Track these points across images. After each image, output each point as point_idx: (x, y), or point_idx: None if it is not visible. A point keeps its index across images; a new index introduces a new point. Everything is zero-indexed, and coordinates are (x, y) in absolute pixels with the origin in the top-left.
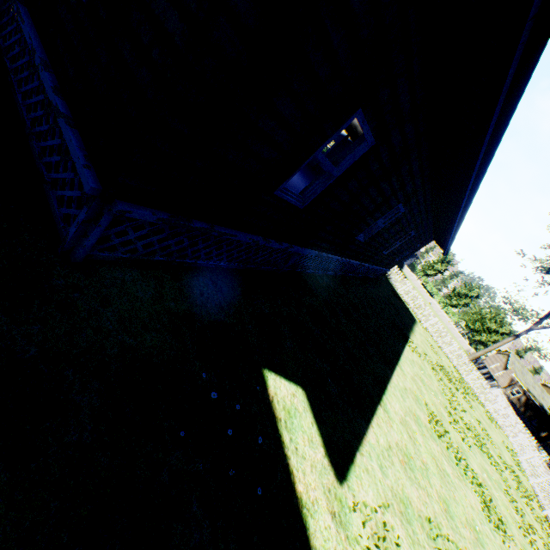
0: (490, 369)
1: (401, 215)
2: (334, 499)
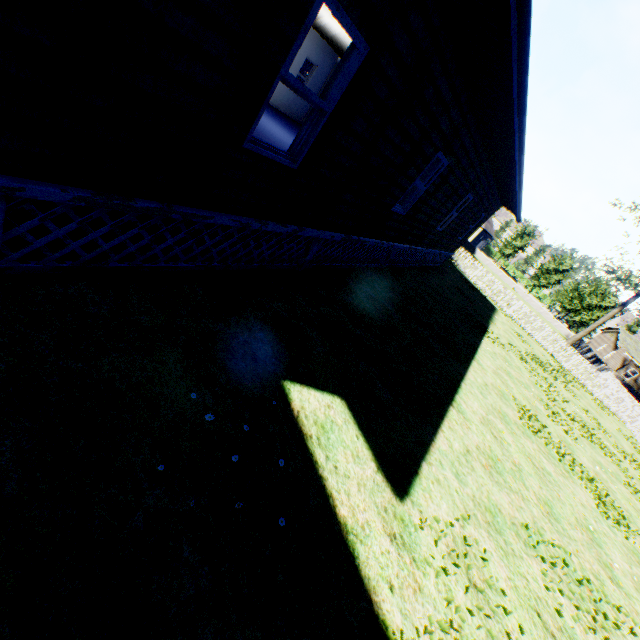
0: (597, 353)
1: (446, 170)
2: (393, 519)
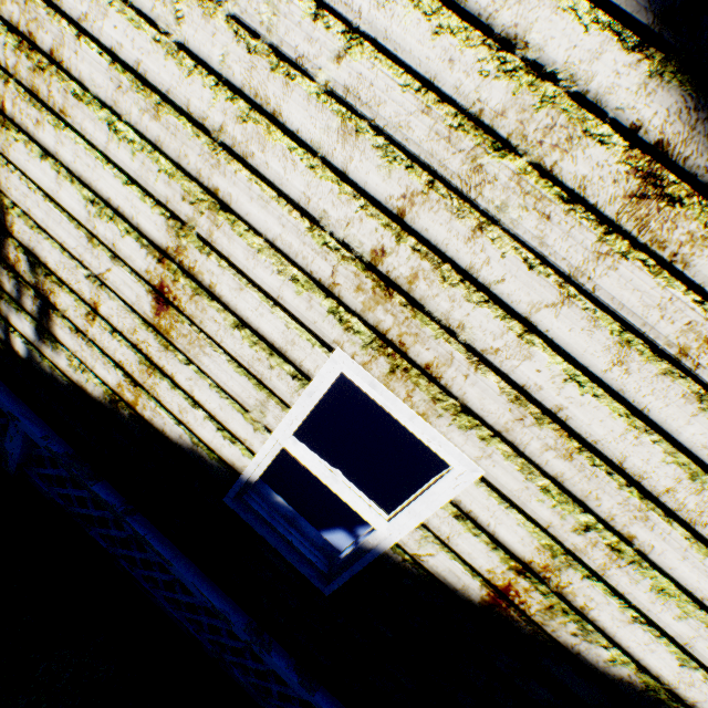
0: None
1: None
2: None
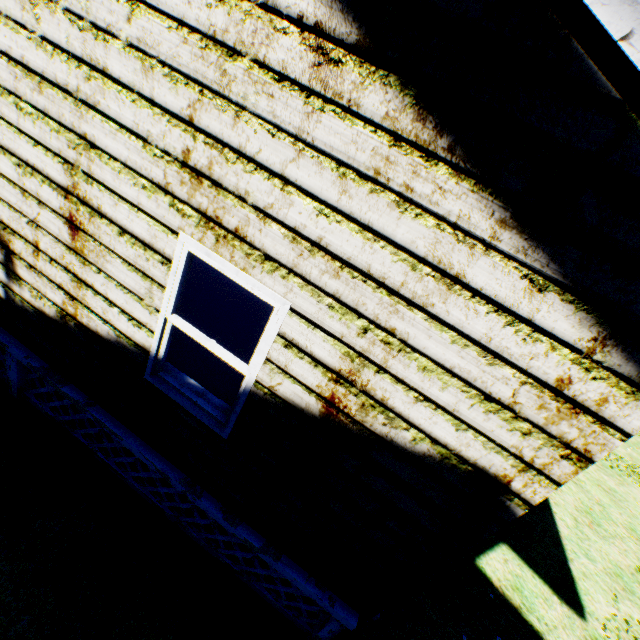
0: None
1: None
2: None
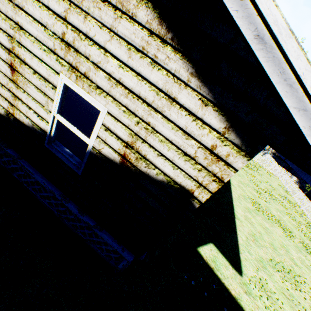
0: None
1: None
2: (243, 285)
